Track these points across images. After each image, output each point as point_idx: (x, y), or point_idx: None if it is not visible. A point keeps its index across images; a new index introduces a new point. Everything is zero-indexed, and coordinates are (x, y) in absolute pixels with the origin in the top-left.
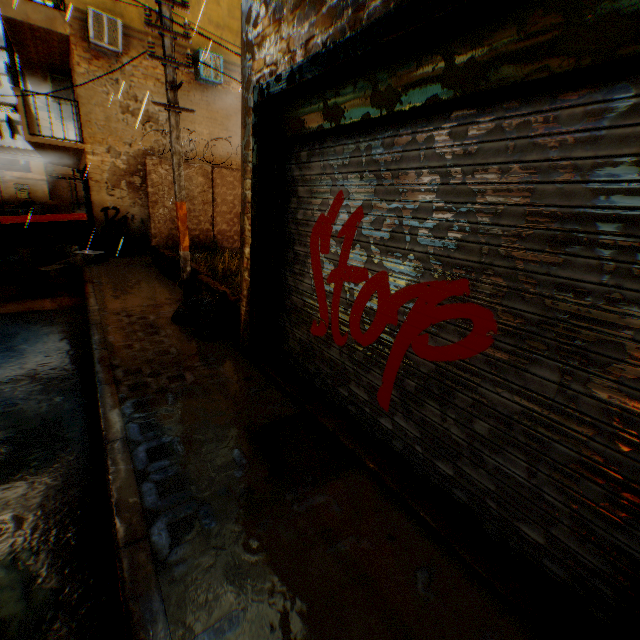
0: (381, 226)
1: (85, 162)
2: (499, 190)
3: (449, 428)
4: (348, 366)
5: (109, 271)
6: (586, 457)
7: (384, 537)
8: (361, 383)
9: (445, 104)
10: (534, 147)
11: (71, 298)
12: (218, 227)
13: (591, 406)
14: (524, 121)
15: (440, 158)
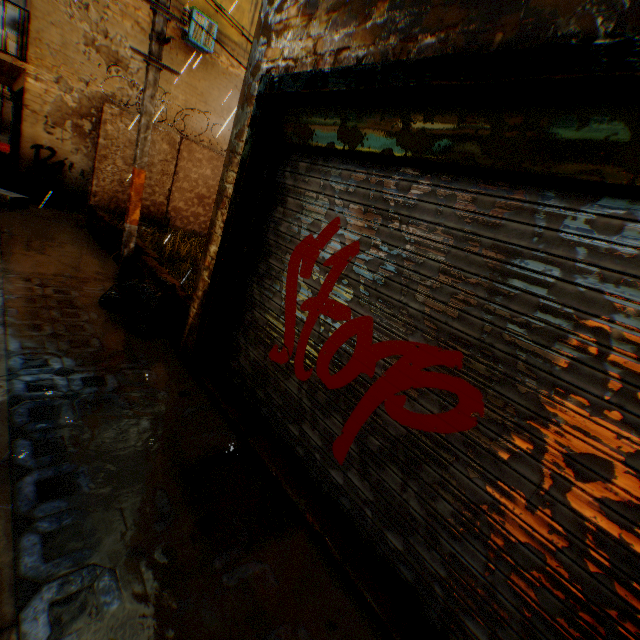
0: (377, 269)
1: (23, 85)
2: (516, 273)
3: (408, 500)
4: (305, 404)
5: (27, 221)
6: (551, 566)
7: (323, 623)
8: (317, 426)
9: (479, 169)
10: (562, 243)
11: None
12: (174, 203)
13: (567, 517)
14: (557, 213)
15: (458, 220)
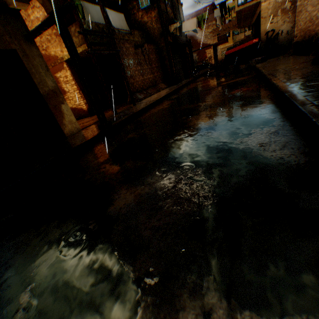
0: None
1: (257, 13)
2: None
3: None
4: None
5: (267, 63)
6: None
7: None
8: None
9: None
10: None
11: (251, 75)
12: None
13: None
14: None
15: None
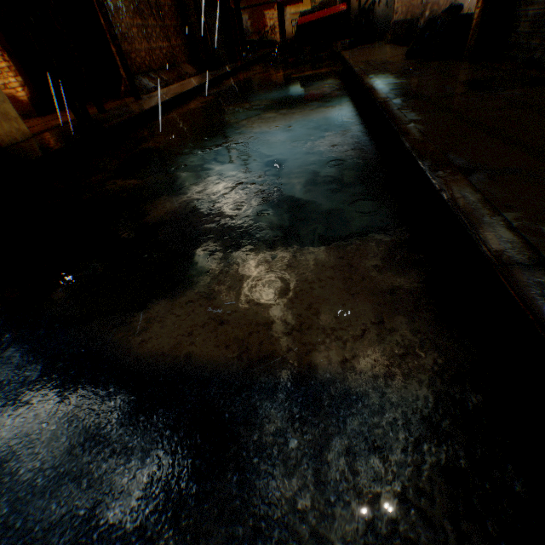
0: None
1: None
2: None
3: None
4: None
5: (357, 52)
6: None
7: None
8: None
9: None
10: None
11: (335, 68)
12: None
13: None
14: None
15: None
